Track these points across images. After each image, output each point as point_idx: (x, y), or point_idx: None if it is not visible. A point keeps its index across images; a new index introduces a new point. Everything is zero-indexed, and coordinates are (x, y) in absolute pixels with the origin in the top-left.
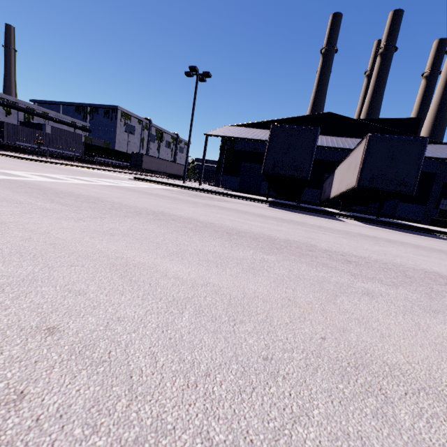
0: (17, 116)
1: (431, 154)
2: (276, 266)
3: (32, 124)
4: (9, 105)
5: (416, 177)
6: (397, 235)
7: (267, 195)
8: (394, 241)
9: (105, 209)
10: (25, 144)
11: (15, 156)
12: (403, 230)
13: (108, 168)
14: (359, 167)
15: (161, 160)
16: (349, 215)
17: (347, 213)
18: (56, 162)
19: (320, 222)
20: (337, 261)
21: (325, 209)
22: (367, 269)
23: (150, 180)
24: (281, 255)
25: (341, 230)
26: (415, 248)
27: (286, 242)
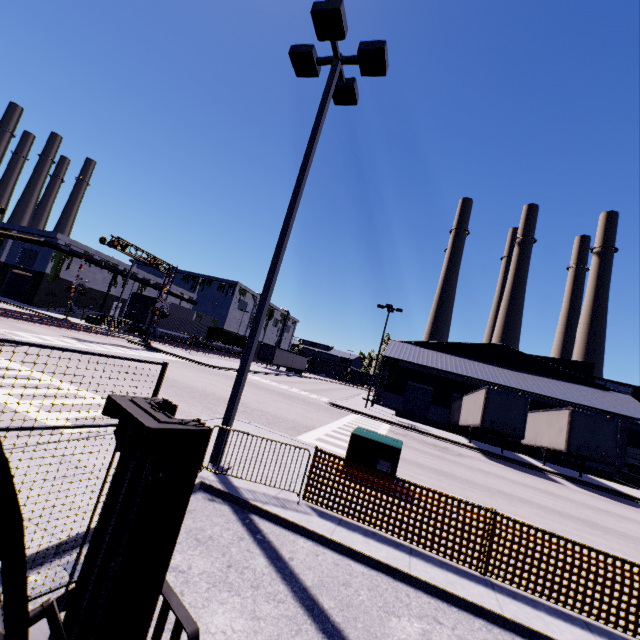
0: (132, 286)
1: (613, 408)
2: (607, 537)
3: (148, 297)
4: (131, 276)
5: (615, 450)
6: (616, 507)
7: (469, 439)
8: (622, 516)
9: (491, 492)
10: (160, 329)
11: (195, 360)
12: (612, 497)
13: (230, 358)
14: (566, 434)
15: (289, 354)
16: (557, 473)
17: (550, 467)
18: (226, 367)
19: (557, 490)
20: (619, 535)
21: (526, 459)
22: (634, 541)
23: (352, 409)
24: (599, 531)
25: (583, 503)
26: (639, 524)
27: (585, 520)
